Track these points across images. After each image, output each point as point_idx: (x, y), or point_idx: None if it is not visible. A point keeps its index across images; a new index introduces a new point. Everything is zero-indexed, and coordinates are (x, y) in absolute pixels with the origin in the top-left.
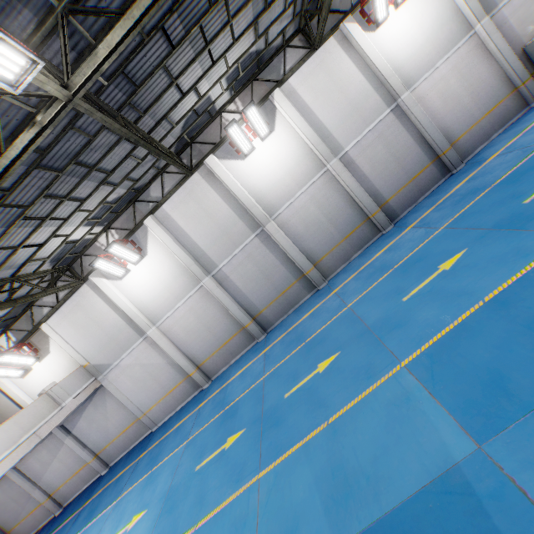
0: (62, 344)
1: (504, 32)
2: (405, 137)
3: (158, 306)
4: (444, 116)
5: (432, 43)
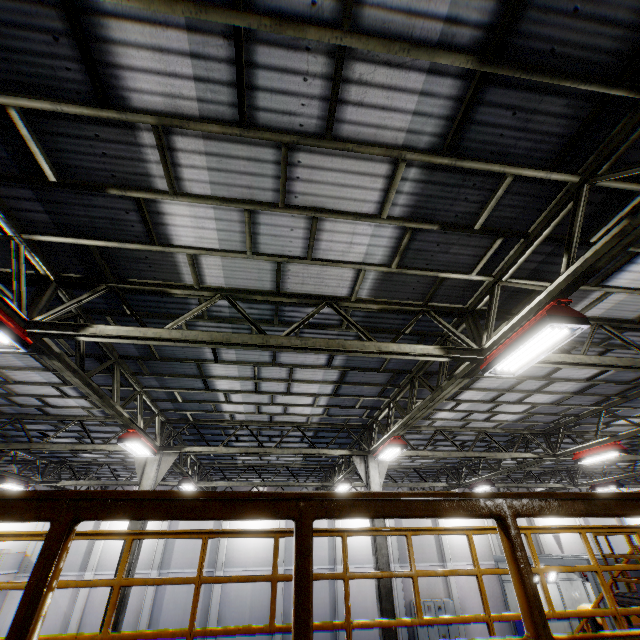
0: (41, 524)
1: (405, 581)
2: (327, 593)
3: (113, 560)
4: (353, 601)
5: (369, 551)
